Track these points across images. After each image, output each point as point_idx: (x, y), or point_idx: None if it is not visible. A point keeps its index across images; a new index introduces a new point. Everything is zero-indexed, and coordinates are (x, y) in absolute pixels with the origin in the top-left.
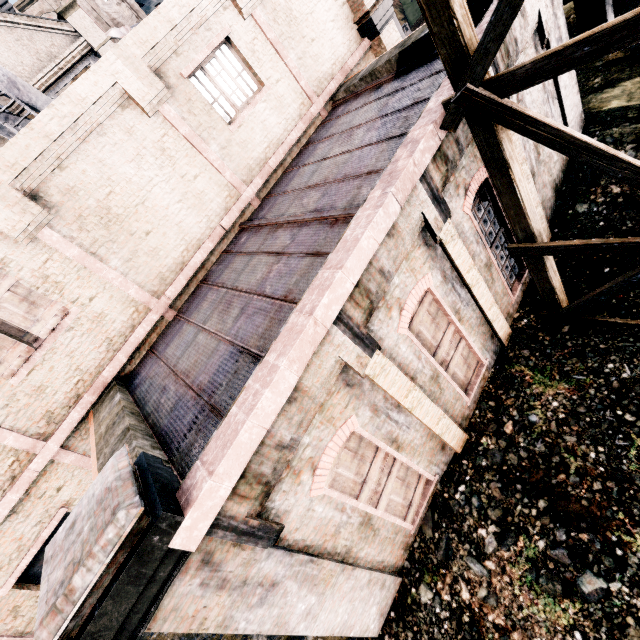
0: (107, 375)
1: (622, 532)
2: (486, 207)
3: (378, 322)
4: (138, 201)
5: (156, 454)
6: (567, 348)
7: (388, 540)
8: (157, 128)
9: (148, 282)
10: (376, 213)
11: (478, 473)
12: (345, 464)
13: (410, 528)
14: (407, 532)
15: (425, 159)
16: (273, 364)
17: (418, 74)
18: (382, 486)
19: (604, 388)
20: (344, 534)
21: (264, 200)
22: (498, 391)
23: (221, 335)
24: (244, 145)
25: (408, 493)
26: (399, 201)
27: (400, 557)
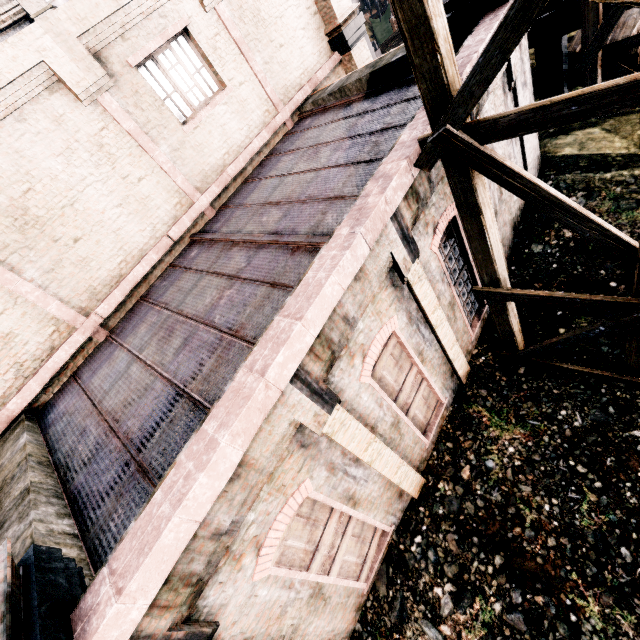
0: (13, 408)
1: (576, 595)
2: (452, 244)
3: (339, 372)
4: (65, 202)
5: (62, 526)
6: (523, 391)
7: (340, 606)
8: (94, 120)
9: (74, 297)
10: (343, 256)
11: (435, 522)
12: (296, 533)
13: (363, 587)
14: (360, 591)
15: (397, 197)
16: (212, 437)
17: (389, 98)
18: (336, 548)
19: (557, 436)
20: (291, 613)
21: (220, 211)
22: (456, 432)
23: (158, 370)
24: (200, 149)
25: (363, 549)
26: (368, 242)
27: (352, 620)
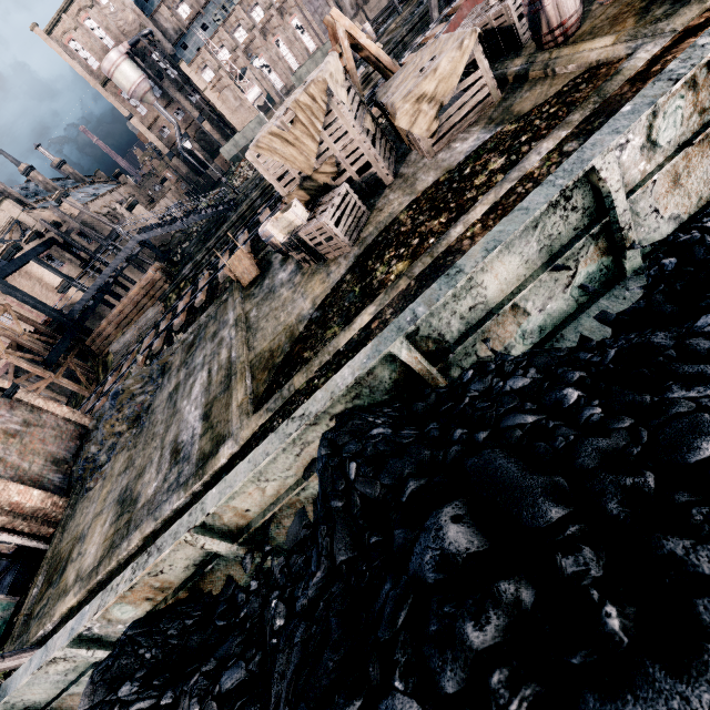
0: None
1: None
2: None
3: None
4: None
5: None
6: None
7: None
8: None
9: None
10: None
11: None
12: None
13: None
14: None
15: None
16: None
17: None
18: None
19: None
20: None
21: None
22: None
23: None
24: None
25: None
26: None
27: None
